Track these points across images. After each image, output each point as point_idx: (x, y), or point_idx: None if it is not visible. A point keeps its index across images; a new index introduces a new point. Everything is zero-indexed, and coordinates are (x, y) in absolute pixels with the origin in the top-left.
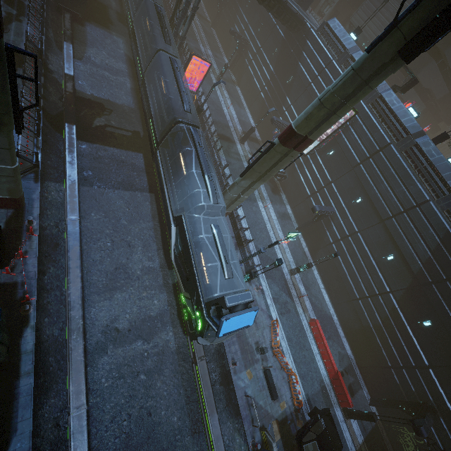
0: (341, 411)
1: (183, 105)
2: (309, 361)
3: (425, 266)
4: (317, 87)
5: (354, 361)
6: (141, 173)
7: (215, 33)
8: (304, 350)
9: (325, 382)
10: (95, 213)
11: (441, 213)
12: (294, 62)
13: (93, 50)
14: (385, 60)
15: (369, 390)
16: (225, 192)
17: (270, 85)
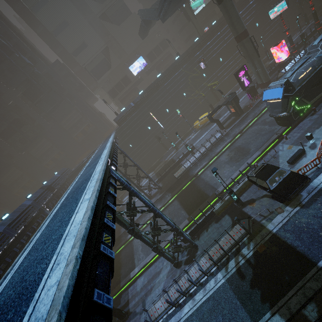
0: None
1: None
2: None
3: None
4: None
5: None
6: None
7: None
8: None
9: None
10: None
11: None
12: None
13: None
14: None
15: None
16: None
17: None
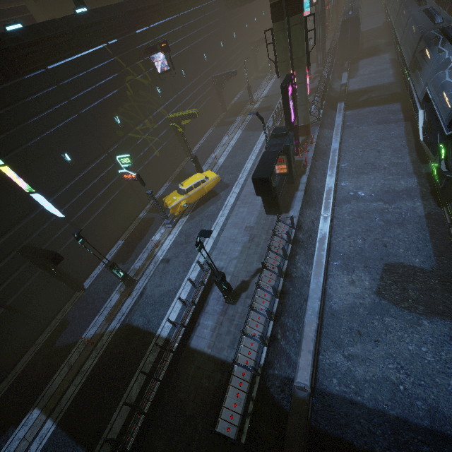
0: None
1: (433, 22)
2: None
3: None
4: None
5: None
6: (396, 113)
7: None
8: None
9: None
10: (352, 139)
11: None
12: None
13: (362, 70)
14: None
15: None
16: None
17: None
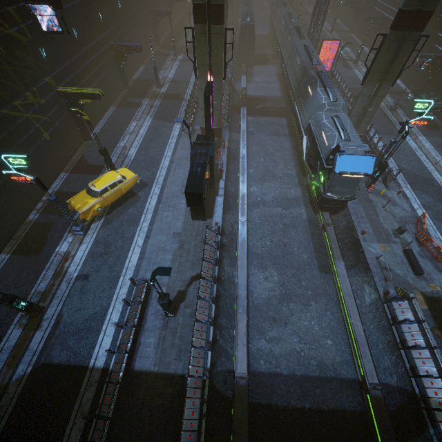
0: None
1: (312, 62)
2: None
3: None
4: None
5: None
6: (284, 127)
7: (353, 36)
8: None
9: None
10: (255, 146)
11: None
12: None
13: (257, 76)
14: None
15: None
16: (351, 109)
17: None
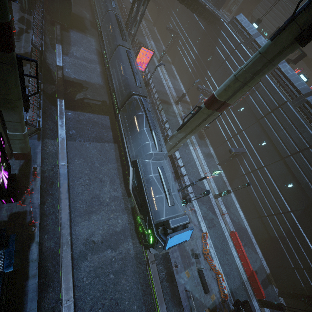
0: (256, 301)
1: (136, 82)
2: (231, 263)
3: None
4: (229, 63)
5: (264, 262)
6: (108, 130)
7: (155, 29)
8: (227, 255)
9: (244, 279)
10: (77, 159)
11: None
12: (212, 46)
13: (75, 48)
14: (285, 45)
15: (277, 285)
16: (167, 142)
17: (195, 63)
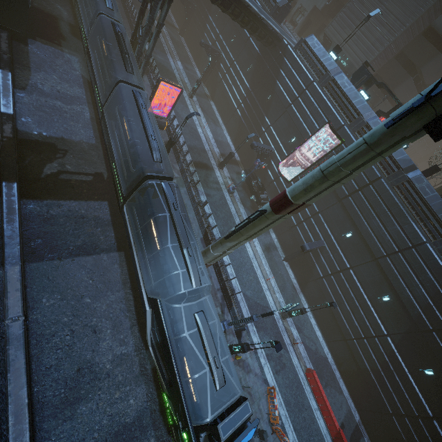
0: None
1: (152, 154)
2: (310, 423)
3: (425, 312)
4: (298, 109)
5: (352, 404)
6: (106, 228)
7: (184, 41)
8: (304, 411)
9: None
10: (47, 297)
11: (439, 257)
12: (272, 80)
13: (40, 75)
14: (407, 134)
15: (369, 435)
16: (208, 251)
17: (246, 103)
